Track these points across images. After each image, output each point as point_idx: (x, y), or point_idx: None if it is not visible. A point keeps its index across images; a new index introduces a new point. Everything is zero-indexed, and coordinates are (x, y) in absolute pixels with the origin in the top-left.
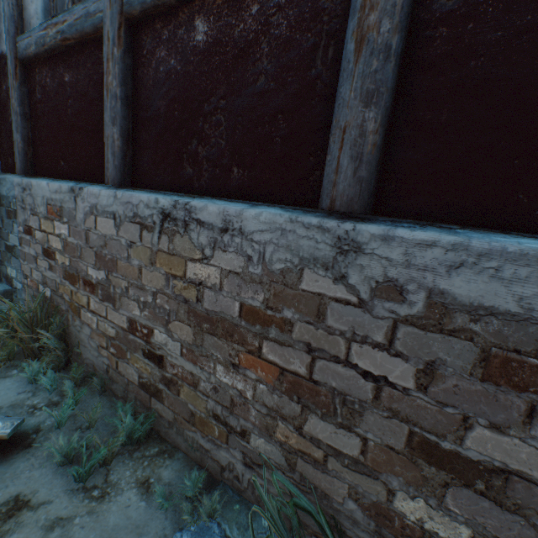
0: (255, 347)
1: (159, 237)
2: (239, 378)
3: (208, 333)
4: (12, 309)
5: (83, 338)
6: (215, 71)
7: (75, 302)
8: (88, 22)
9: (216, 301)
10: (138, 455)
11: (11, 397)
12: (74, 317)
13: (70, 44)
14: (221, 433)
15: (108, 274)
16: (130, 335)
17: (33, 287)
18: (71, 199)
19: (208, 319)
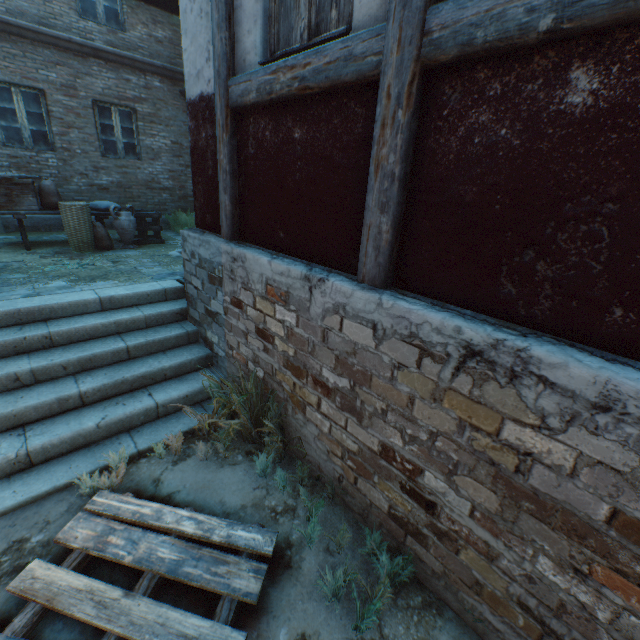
0: (631, 570)
1: (453, 373)
2: (585, 589)
3: (530, 514)
4: (231, 392)
5: (306, 434)
6: (603, 155)
7: (297, 395)
8: (349, 67)
9: (557, 485)
10: (402, 603)
11: (249, 492)
12: (295, 409)
13: (308, 93)
14: (529, 626)
15: (353, 385)
16: (381, 460)
17: (239, 361)
18: (304, 288)
19: (533, 499)
